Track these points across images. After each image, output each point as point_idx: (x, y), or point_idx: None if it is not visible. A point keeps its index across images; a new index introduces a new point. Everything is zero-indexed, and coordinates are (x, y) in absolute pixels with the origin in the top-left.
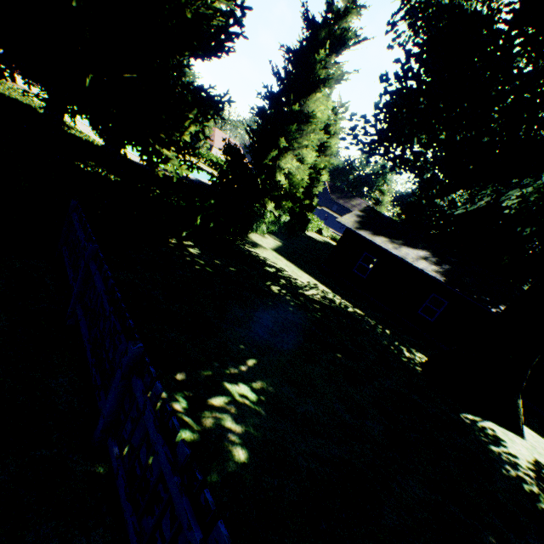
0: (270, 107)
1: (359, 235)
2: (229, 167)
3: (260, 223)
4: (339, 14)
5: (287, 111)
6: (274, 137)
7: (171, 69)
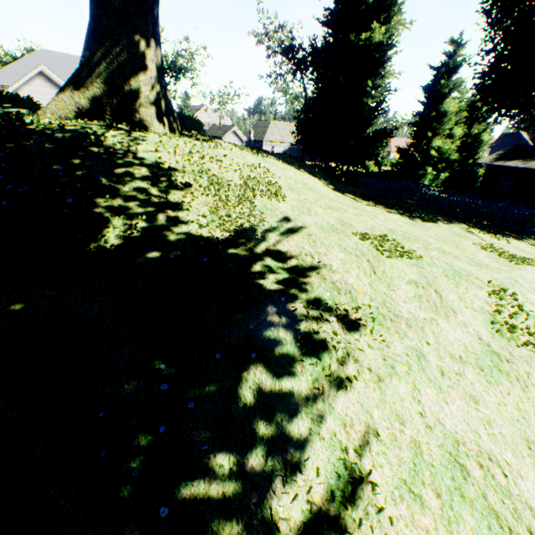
0: (419, 119)
1: (493, 165)
2: (401, 159)
3: (422, 180)
4: (450, 55)
5: (428, 118)
6: (424, 133)
7: (366, 130)
